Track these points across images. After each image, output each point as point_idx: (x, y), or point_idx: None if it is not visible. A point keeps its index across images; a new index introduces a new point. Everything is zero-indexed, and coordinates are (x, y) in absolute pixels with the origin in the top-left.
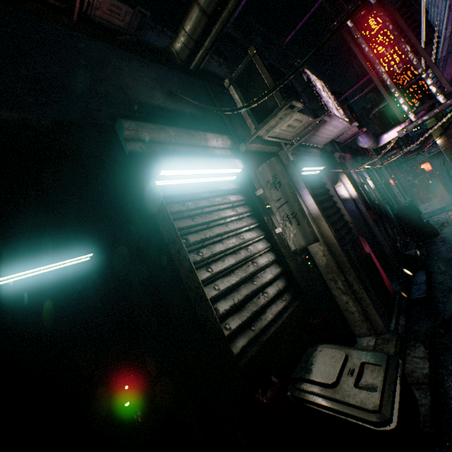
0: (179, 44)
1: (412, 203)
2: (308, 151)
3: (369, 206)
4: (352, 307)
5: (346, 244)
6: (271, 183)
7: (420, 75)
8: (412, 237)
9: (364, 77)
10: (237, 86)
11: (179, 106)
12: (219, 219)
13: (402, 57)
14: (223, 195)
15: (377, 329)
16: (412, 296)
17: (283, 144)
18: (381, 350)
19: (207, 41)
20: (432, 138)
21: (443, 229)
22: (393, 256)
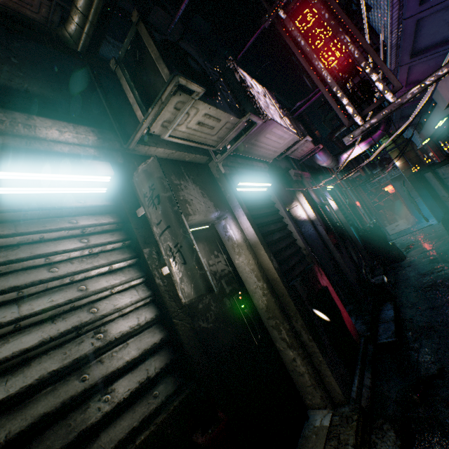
0: (72, 25)
1: (376, 225)
2: (249, 164)
3: (330, 228)
4: (300, 366)
5: (295, 276)
6: (149, 197)
7: (364, 70)
8: (379, 261)
9: (317, 92)
10: (125, 67)
11: (2, 77)
12: (25, 259)
13: (342, 51)
14: (68, 215)
15: (334, 397)
16: (379, 340)
17: (213, 153)
18: (337, 439)
19: (90, 12)
20: (392, 162)
21: (409, 251)
22: (358, 285)
